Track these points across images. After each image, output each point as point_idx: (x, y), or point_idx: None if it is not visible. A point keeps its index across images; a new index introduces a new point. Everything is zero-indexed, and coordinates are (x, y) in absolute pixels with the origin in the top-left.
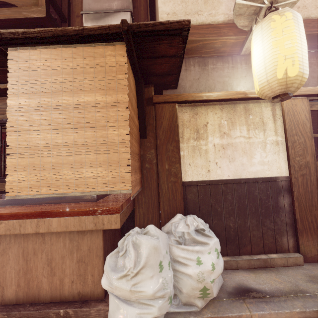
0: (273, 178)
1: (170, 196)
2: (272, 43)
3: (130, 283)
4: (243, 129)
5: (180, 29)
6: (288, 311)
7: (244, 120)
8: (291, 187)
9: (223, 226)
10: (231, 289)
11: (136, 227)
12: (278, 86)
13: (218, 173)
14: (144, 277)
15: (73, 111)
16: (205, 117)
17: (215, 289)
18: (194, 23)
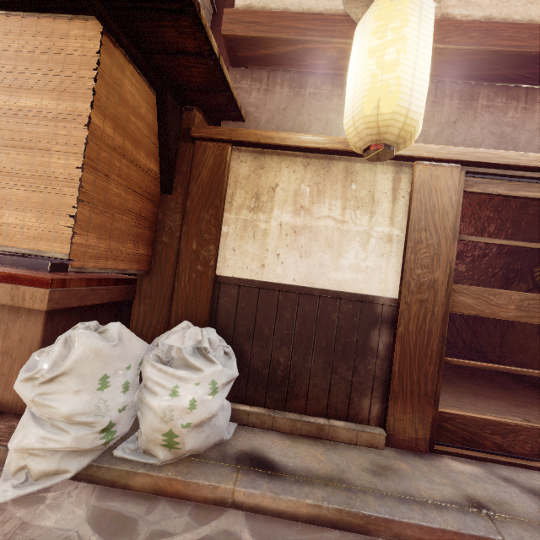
0: (369, 297)
1: (191, 293)
2: (367, 50)
3: (36, 390)
4: (335, 205)
5: (178, 1)
6: (294, 499)
7: (340, 191)
8: (396, 317)
9: (267, 360)
10: (235, 452)
11: (93, 321)
12: (366, 129)
13: (278, 272)
14: (64, 388)
15: (7, 118)
16: (276, 175)
17: (195, 441)
18: (294, 8)
